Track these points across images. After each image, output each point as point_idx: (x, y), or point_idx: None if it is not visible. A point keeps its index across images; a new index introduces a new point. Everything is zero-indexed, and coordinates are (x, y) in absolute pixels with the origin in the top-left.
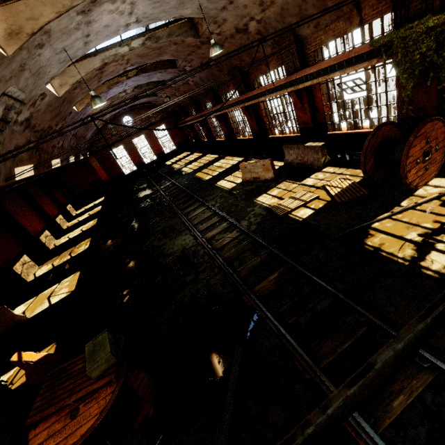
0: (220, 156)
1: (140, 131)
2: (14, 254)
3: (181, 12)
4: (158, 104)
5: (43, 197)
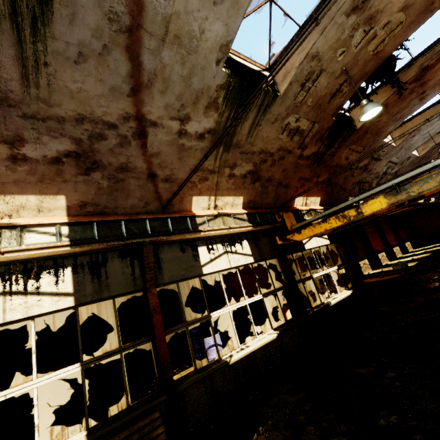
0: None
1: None
2: (361, 256)
3: None
4: None
5: (388, 230)
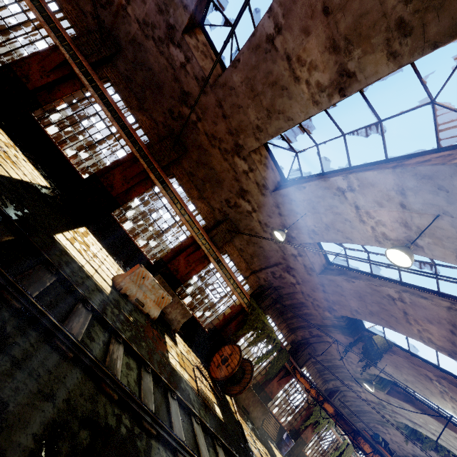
0: None
1: None
2: None
3: (304, 194)
4: None
5: None
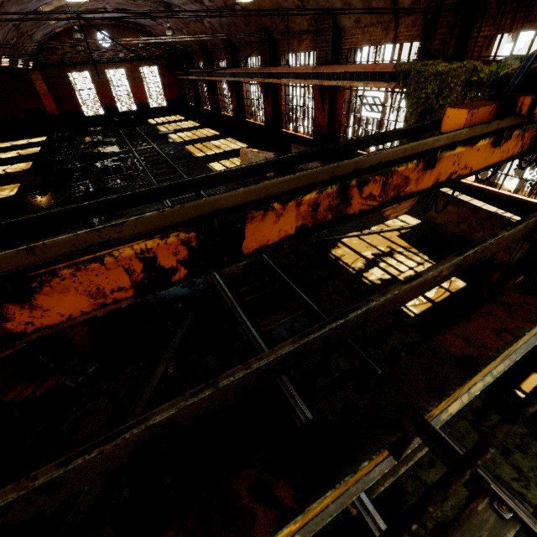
0: (222, 134)
1: (120, 61)
2: None
3: None
4: (154, 33)
5: None
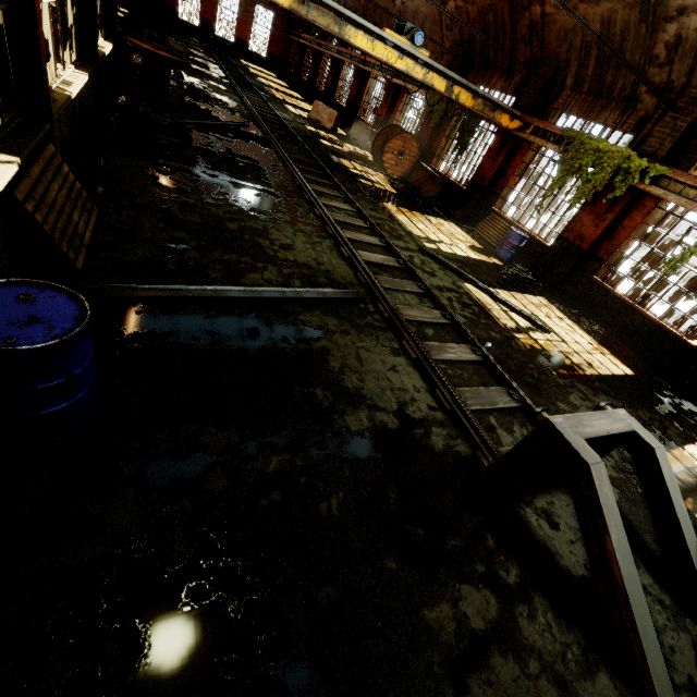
0: (307, 101)
1: None
2: None
3: None
4: None
5: None
